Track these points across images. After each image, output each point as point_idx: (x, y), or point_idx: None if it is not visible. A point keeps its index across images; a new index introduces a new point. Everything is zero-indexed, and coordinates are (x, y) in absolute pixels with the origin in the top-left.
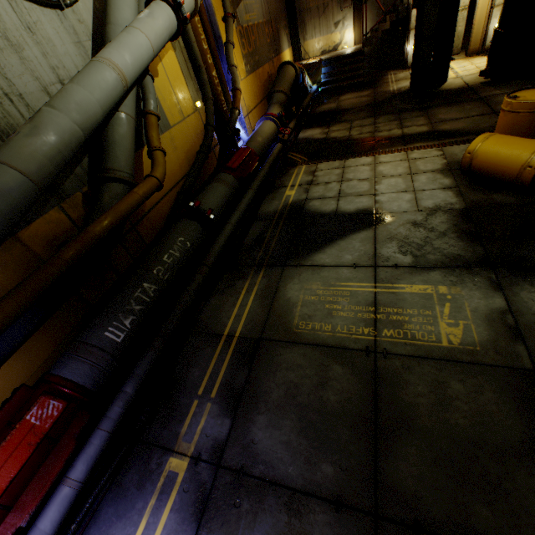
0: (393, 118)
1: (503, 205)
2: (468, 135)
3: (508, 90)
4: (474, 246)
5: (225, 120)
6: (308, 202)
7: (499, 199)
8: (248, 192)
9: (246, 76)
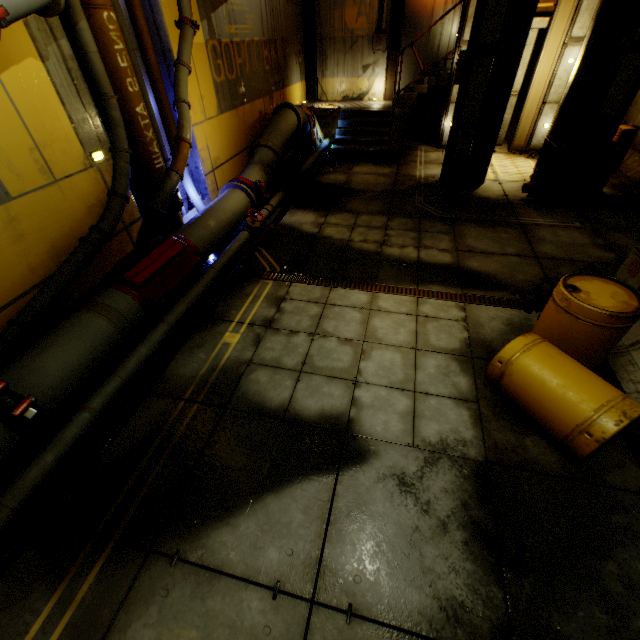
0: (411, 225)
1: (541, 469)
2: (501, 288)
3: (553, 222)
4: (490, 581)
5: (157, 183)
6: (251, 371)
7: (535, 452)
8: (155, 331)
9: (217, 114)
